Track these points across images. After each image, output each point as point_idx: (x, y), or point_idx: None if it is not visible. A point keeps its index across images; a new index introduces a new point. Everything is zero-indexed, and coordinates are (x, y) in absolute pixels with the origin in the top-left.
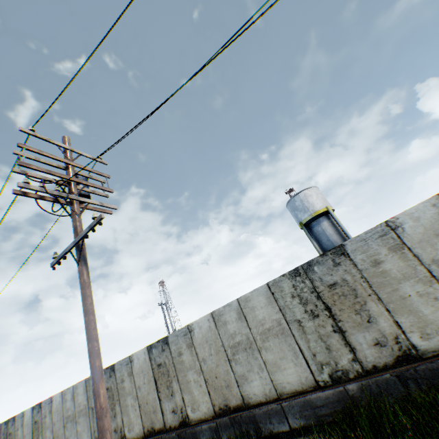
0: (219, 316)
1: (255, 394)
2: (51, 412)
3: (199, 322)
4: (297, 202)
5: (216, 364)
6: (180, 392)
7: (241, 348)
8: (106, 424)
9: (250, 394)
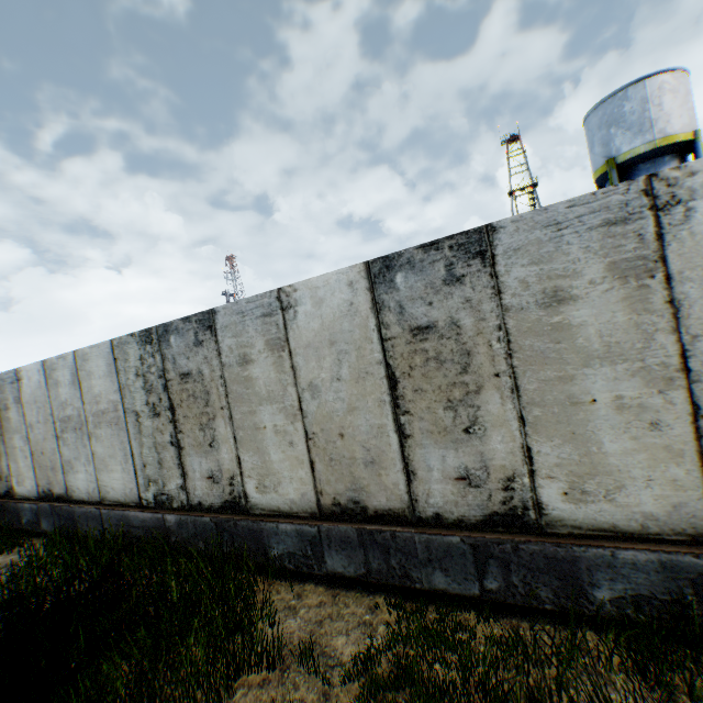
0: None
1: None
2: (19, 403)
3: None
4: (629, 104)
5: None
6: (518, 432)
7: None
8: None
9: None
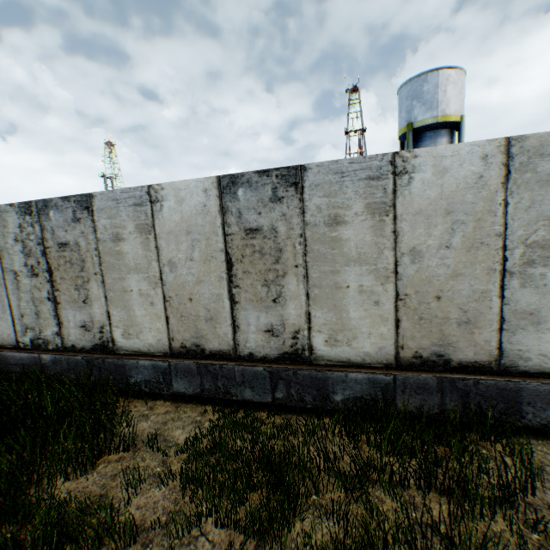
0: (533, 156)
1: (544, 356)
2: None
3: (444, 156)
4: (428, 86)
5: (452, 272)
6: (305, 303)
7: None
8: None
9: (529, 353)
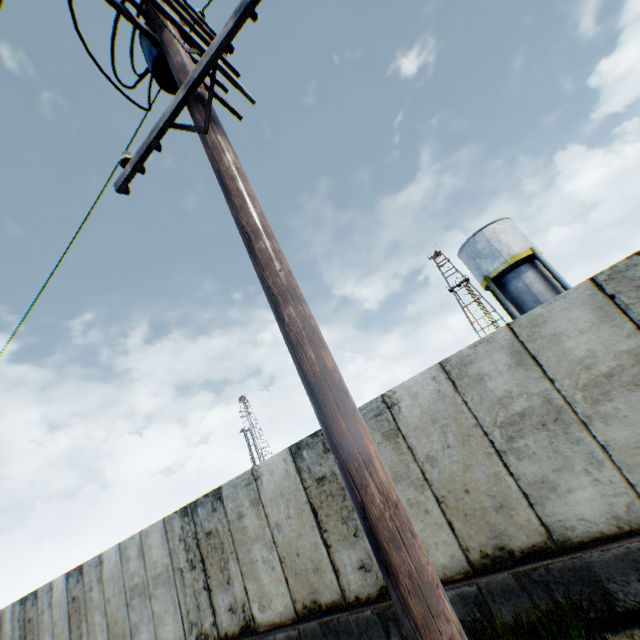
0: (461, 367)
1: (582, 519)
2: (100, 581)
3: (410, 386)
4: (479, 244)
5: (463, 465)
6: None
7: (529, 426)
8: (425, 565)
9: (568, 520)
